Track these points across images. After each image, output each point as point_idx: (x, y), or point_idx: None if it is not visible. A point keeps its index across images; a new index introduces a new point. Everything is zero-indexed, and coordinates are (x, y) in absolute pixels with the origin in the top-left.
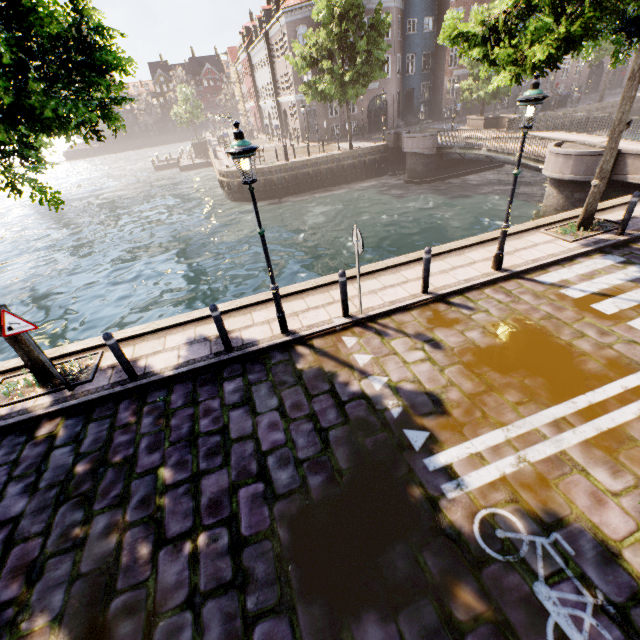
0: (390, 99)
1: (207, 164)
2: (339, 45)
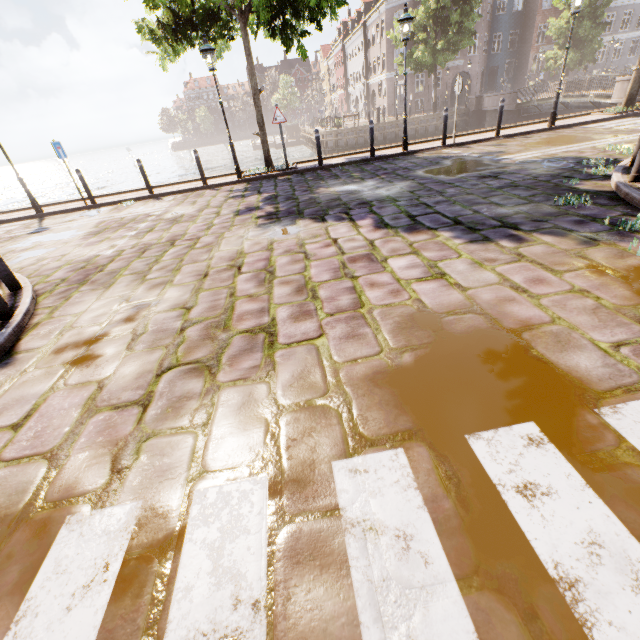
0: (474, 75)
1: (298, 143)
2: (434, 20)
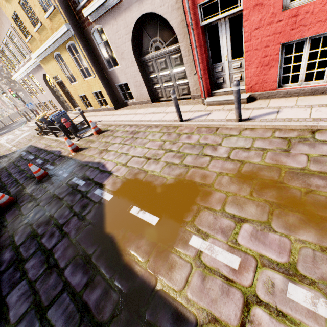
0: None
1: None
2: None
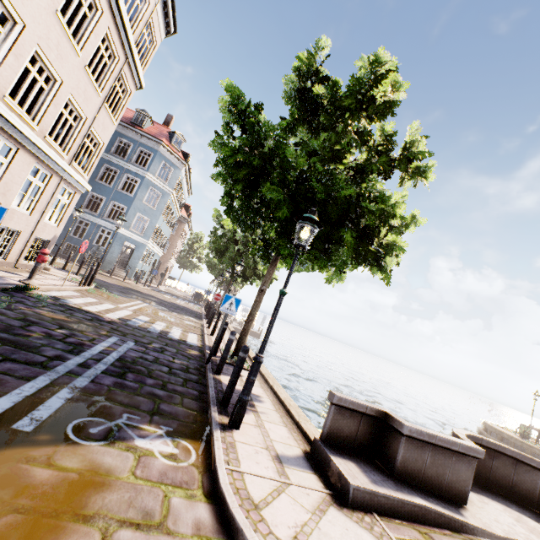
0: None
1: None
2: None
